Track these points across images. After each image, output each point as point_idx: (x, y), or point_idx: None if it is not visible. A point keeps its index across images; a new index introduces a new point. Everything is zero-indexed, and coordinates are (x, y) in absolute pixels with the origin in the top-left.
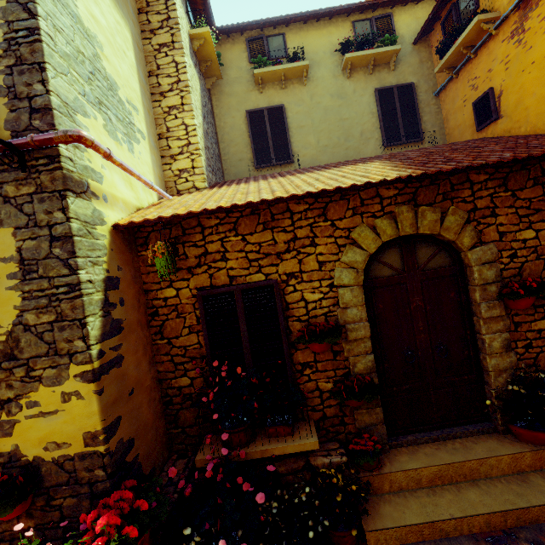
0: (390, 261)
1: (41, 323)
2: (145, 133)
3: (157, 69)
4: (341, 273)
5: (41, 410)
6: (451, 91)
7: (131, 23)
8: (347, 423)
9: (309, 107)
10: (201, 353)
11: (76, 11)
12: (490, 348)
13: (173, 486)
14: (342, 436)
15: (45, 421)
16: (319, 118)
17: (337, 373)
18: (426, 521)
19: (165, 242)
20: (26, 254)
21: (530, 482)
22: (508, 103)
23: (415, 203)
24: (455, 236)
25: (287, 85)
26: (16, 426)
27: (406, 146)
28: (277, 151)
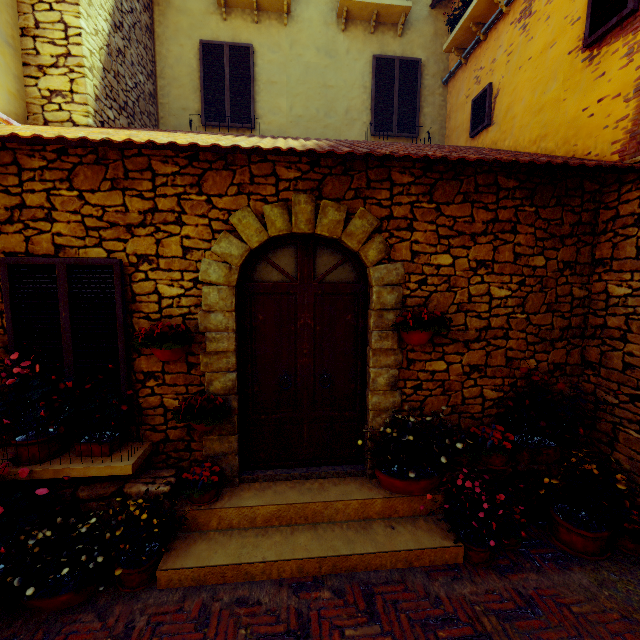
0: (282, 264)
1: None
2: None
3: None
4: (208, 267)
5: None
6: (459, 81)
7: None
8: (194, 449)
9: (287, 58)
10: (5, 341)
11: None
12: (374, 384)
13: None
14: (186, 463)
15: None
16: (297, 77)
17: (190, 390)
18: (232, 563)
19: None
20: None
21: (370, 529)
22: (501, 107)
23: (319, 195)
24: (358, 245)
25: (262, 19)
26: None
27: (398, 140)
28: (235, 108)
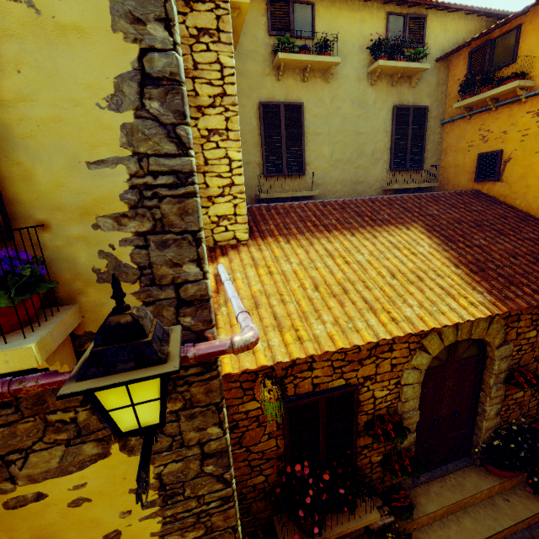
0: (439, 355)
1: None
2: None
3: (194, 68)
4: (408, 375)
5: None
6: (459, 128)
7: None
8: (385, 481)
9: (328, 111)
10: (278, 454)
11: None
12: (488, 416)
13: None
14: (380, 490)
15: None
16: (337, 127)
17: (386, 448)
18: None
19: (280, 385)
20: (168, 478)
21: (497, 505)
22: (513, 172)
23: None
24: (492, 340)
25: (309, 77)
26: None
27: (408, 172)
28: (289, 159)
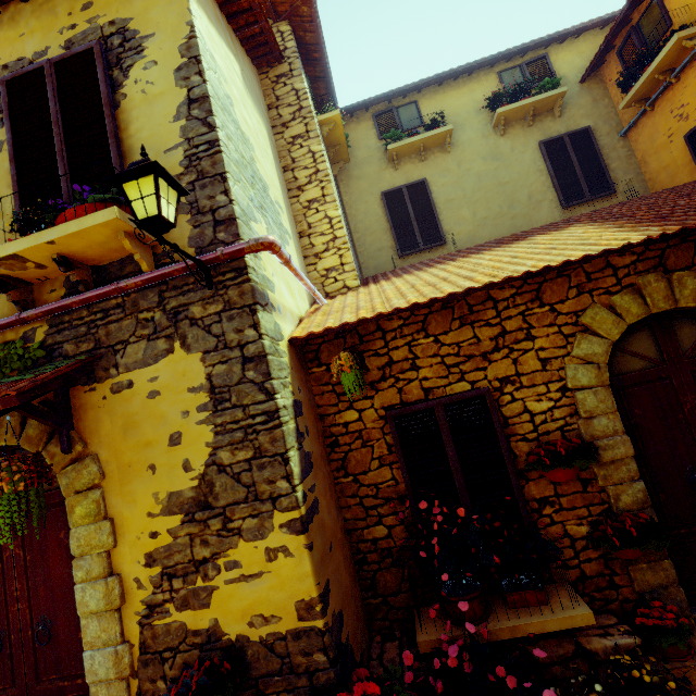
0: (639, 350)
1: (237, 461)
2: (290, 233)
3: (293, 163)
4: (575, 372)
5: (242, 573)
6: (646, 127)
7: (265, 120)
8: (619, 585)
9: (457, 177)
10: (398, 492)
11: (235, 117)
12: None
13: (395, 680)
14: (615, 605)
15: (248, 587)
16: (472, 187)
17: (592, 511)
18: None
19: (352, 353)
20: (217, 380)
21: None
22: None
23: (664, 270)
24: None
25: (427, 156)
26: (214, 594)
27: (593, 202)
28: (423, 233)
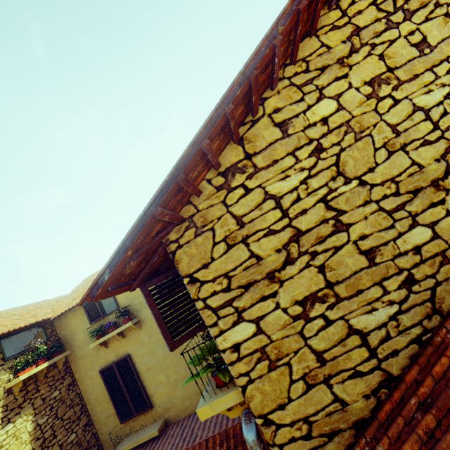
0: None
1: None
2: None
3: None
4: None
5: None
6: None
7: None
8: None
9: (150, 347)
10: None
11: None
12: None
13: None
14: None
15: None
16: (162, 355)
17: None
18: None
19: None
20: None
21: None
22: None
23: None
24: None
25: (126, 333)
26: None
27: None
28: (135, 400)
